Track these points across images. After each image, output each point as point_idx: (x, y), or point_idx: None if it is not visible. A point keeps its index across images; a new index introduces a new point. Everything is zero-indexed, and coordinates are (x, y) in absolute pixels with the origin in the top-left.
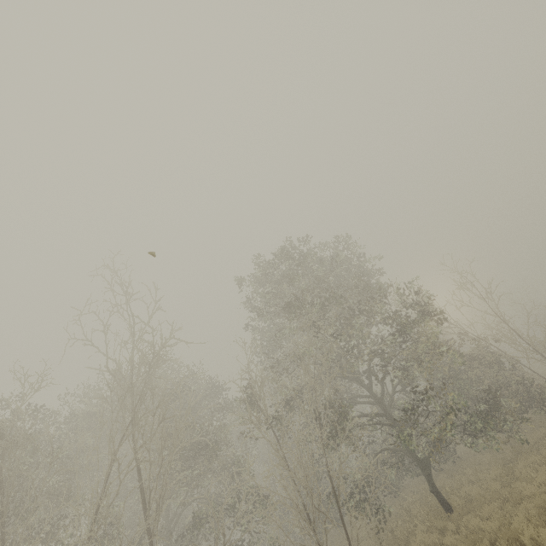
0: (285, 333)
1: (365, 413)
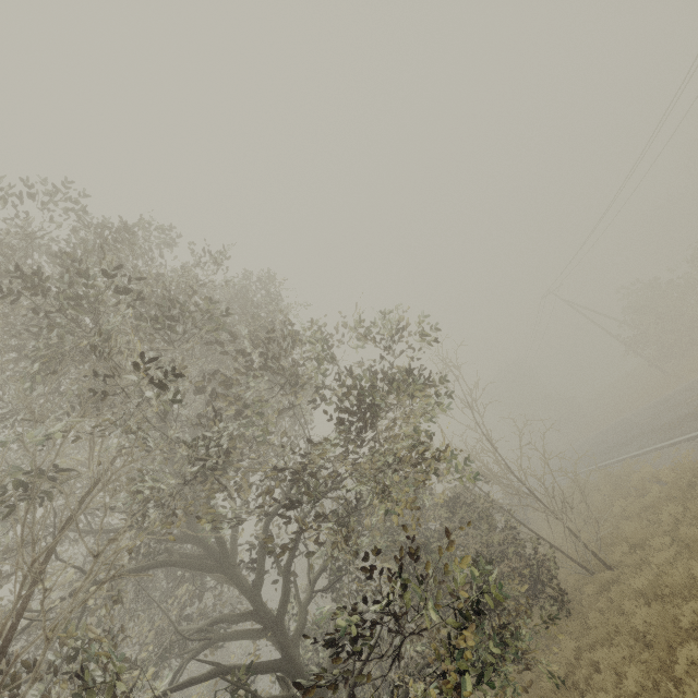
0: (5, 411)
1: (228, 671)
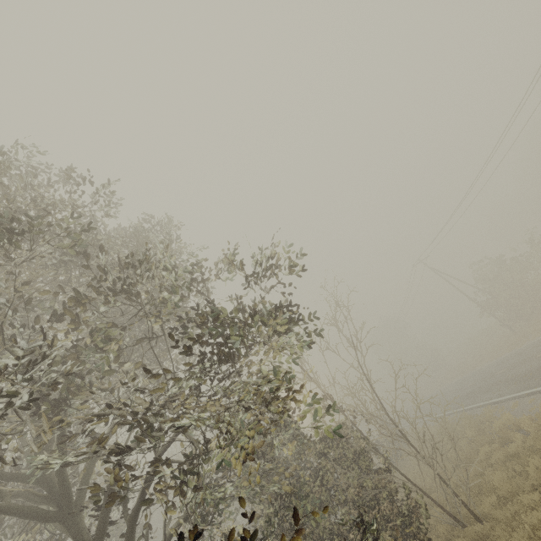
0: None
1: None
